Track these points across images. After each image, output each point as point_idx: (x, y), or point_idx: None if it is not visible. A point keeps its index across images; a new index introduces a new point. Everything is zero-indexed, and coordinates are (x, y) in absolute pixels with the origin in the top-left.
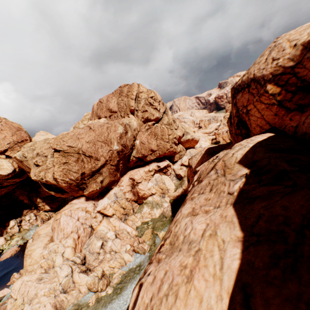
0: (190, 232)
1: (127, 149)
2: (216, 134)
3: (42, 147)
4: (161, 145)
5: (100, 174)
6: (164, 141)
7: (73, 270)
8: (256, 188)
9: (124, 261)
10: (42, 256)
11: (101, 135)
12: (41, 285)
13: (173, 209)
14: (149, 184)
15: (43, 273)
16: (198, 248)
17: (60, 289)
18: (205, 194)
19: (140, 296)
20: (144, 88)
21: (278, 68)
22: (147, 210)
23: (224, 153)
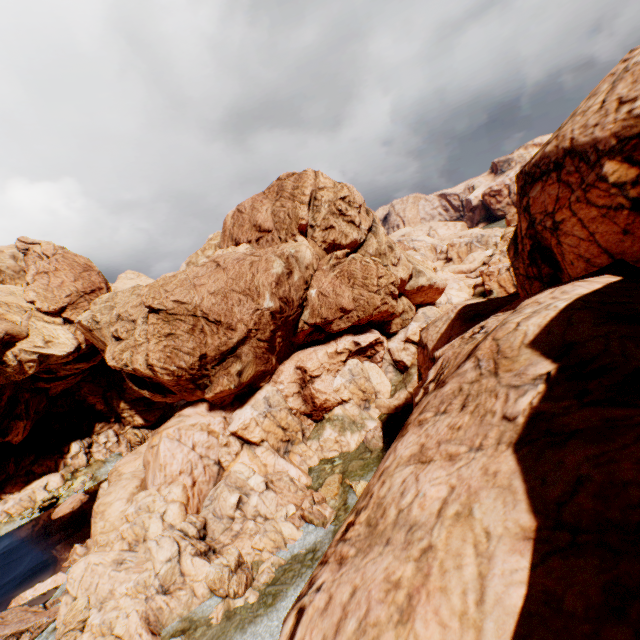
0: (412, 503)
1: (291, 307)
2: (483, 274)
3: (127, 304)
4: (361, 298)
5: (238, 358)
6: (370, 290)
7: (182, 549)
8: (573, 411)
9: (283, 539)
10: (125, 517)
11: (239, 279)
12: (122, 575)
13: (387, 436)
14: (337, 380)
15: (126, 552)
16: (429, 544)
17: (157, 585)
18: (449, 415)
19: (297, 637)
20: (327, 181)
21: (634, 122)
22: (332, 435)
23: (499, 321)
